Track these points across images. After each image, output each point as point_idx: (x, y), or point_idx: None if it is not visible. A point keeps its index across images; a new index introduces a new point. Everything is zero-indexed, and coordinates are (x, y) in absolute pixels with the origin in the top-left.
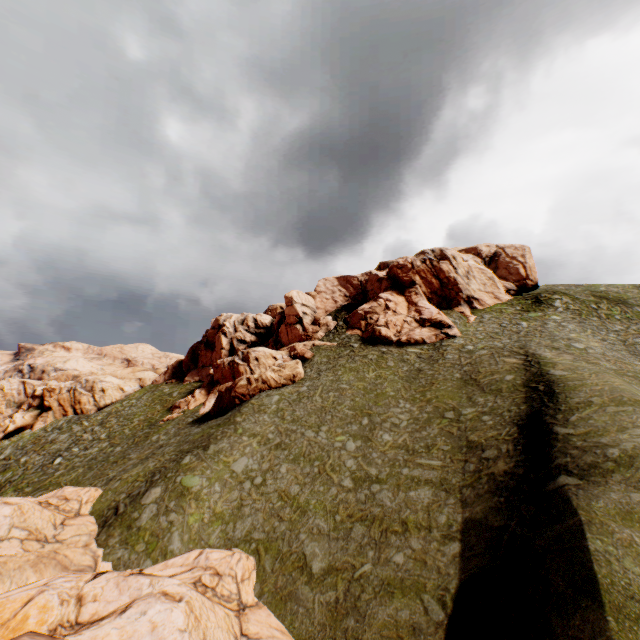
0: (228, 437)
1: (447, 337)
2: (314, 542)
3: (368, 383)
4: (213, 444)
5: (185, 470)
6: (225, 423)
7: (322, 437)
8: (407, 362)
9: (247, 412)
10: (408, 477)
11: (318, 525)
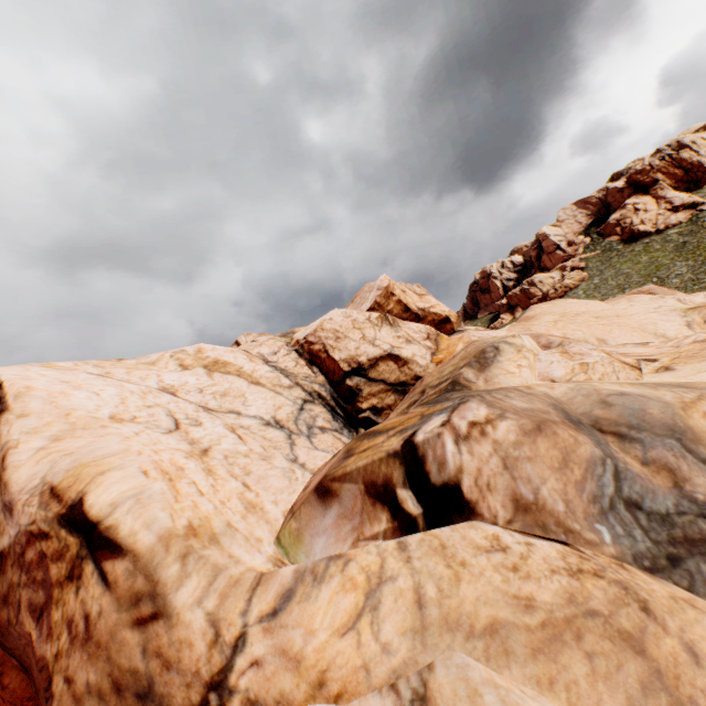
0: None
1: (702, 213)
2: None
3: (644, 263)
4: None
5: None
6: None
7: None
8: (671, 242)
9: None
10: (698, 289)
11: None
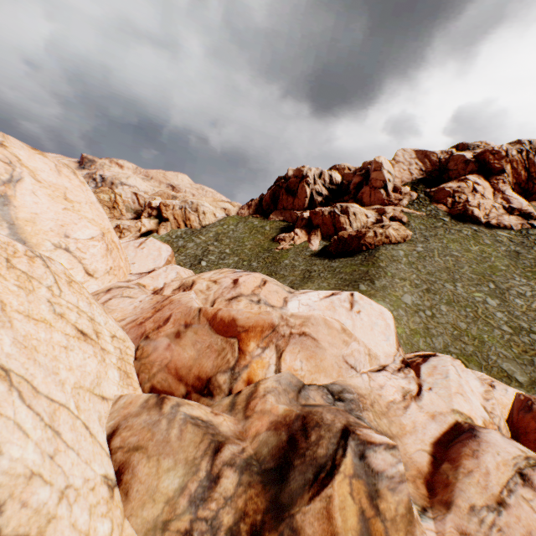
0: (383, 277)
1: (532, 228)
2: (506, 363)
3: (475, 255)
4: (376, 280)
5: (368, 295)
6: (372, 265)
7: (461, 291)
8: (502, 243)
9: (385, 259)
10: None
11: (501, 353)
